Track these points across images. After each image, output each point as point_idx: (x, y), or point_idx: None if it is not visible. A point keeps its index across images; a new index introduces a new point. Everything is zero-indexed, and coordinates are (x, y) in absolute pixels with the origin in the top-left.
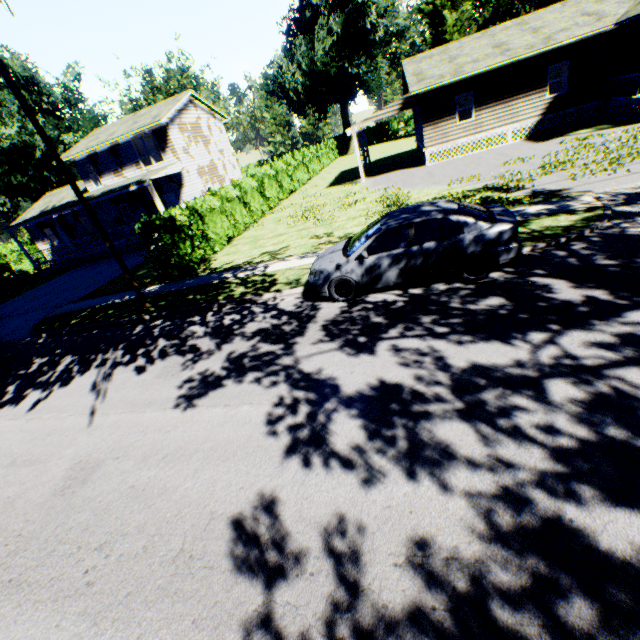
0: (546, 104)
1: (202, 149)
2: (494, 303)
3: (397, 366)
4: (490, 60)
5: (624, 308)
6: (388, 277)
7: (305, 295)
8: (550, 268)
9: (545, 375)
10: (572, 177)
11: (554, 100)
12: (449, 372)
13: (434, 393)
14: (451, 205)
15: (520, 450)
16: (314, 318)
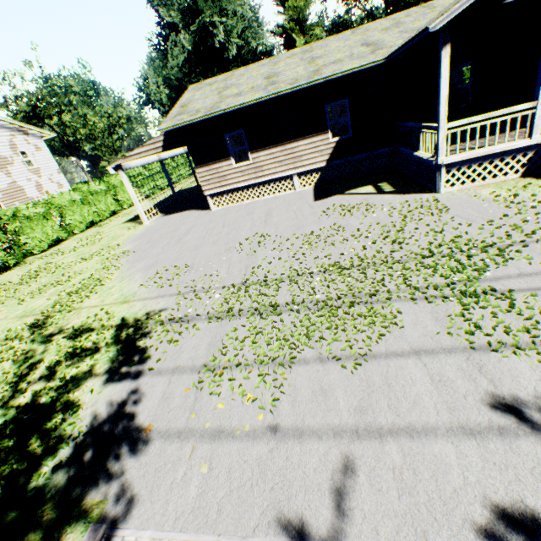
0: (331, 148)
1: None
2: None
3: None
4: (251, 94)
5: None
6: None
7: None
8: None
9: None
10: (208, 368)
11: (340, 144)
12: None
13: None
14: None
15: None
16: None
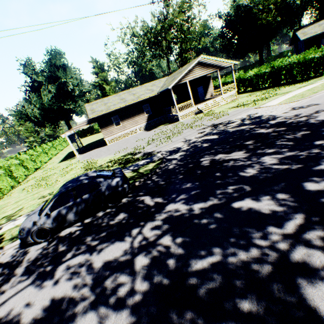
0: (147, 117)
1: None
2: (121, 217)
3: (65, 282)
4: (120, 104)
5: (166, 204)
6: (69, 218)
7: (22, 244)
8: (145, 190)
9: (135, 255)
10: (156, 145)
11: (149, 116)
12: (93, 273)
13: (81, 294)
14: (94, 174)
15: (117, 317)
16: (22, 262)
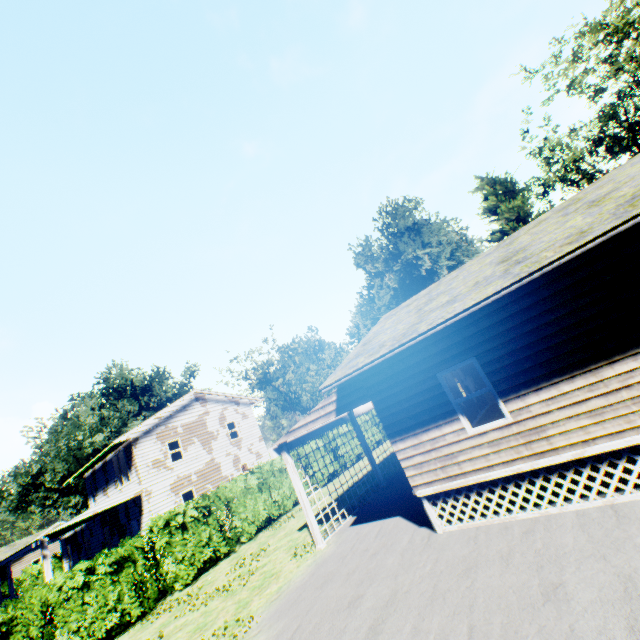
0: None
1: (196, 450)
2: None
3: None
4: (474, 292)
5: None
6: None
7: None
8: None
9: None
10: None
11: None
12: None
13: None
14: None
15: None
16: None
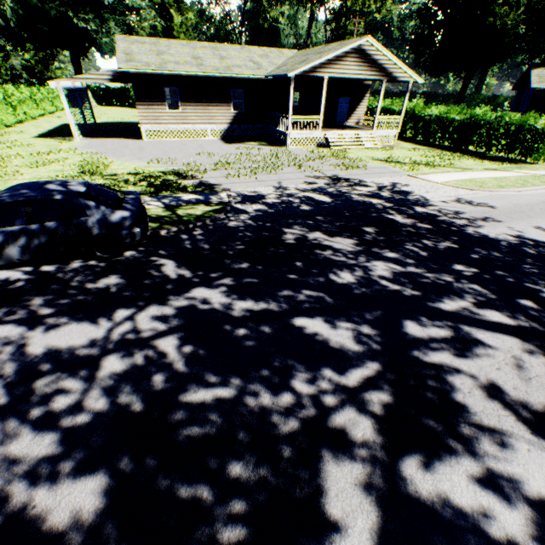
0: (232, 116)
1: None
2: (112, 281)
3: None
4: (189, 67)
5: (195, 285)
6: (9, 254)
7: None
8: (172, 249)
9: (107, 352)
10: (228, 176)
11: (237, 115)
12: (21, 361)
13: None
14: (80, 187)
15: (35, 440)
16: None
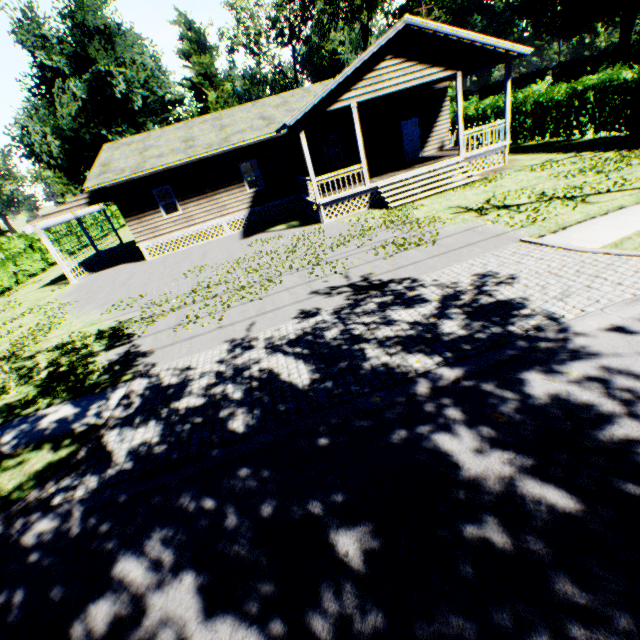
0: (251, 197)
1: None
2: None
3: None
4: (173, 156)
5: None
6: None
7: None
8: None
9: None
10: (179, 324)
11: (257, 194)
12: None
13: None
14: None
15: None
16: None
